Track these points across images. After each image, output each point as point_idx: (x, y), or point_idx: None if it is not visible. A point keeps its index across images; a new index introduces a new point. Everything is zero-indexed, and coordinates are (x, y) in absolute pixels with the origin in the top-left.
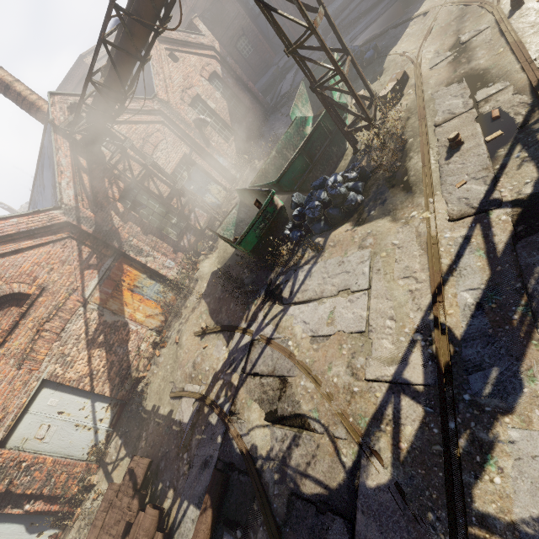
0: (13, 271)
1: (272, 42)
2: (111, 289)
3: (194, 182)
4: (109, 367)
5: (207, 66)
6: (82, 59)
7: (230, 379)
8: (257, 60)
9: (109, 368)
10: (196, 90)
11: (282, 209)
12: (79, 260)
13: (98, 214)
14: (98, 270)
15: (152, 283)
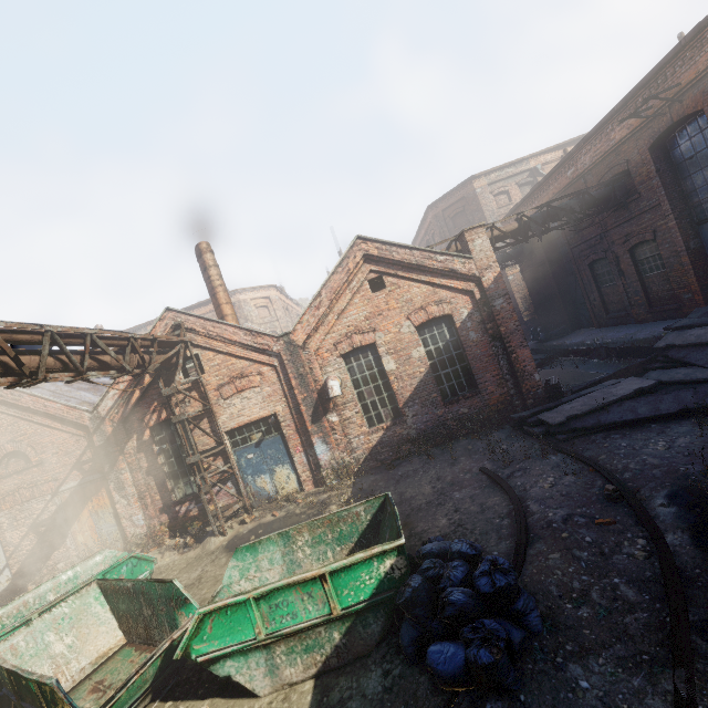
0: (38, 438)
1: None
2: (79, 499)
3: (261, 451)
4: (30, 554)
5: (436, 305)
6: (471, 180)
7: None
8: (664, 289)
9: (30, 555)
10: (377, 337)
11: None
12: (78, 459)
13: (119, 431)
14: (84, 476)
15: (113, 521)
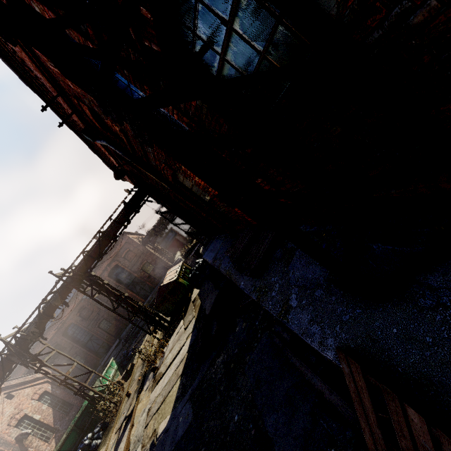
0: None
1: (98, 352)
2: None
3: None
4: None
5: (39, 390)
6: None
7: None
8: (88, 365)
9: None
10: (25, 411)
11: None
12: None
13: None
14: None
15: None
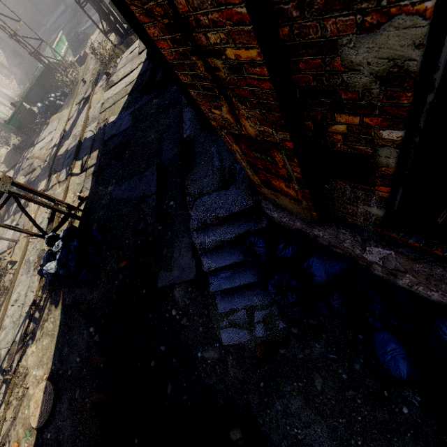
0: None
1: (38, 7)
2: None
3: None
4: None
5: None
6: None
7: (14, 177)
8: (29, 18)
9: None
10: None
11: (31, 109)
12: None
13: None
14: None
15: None
